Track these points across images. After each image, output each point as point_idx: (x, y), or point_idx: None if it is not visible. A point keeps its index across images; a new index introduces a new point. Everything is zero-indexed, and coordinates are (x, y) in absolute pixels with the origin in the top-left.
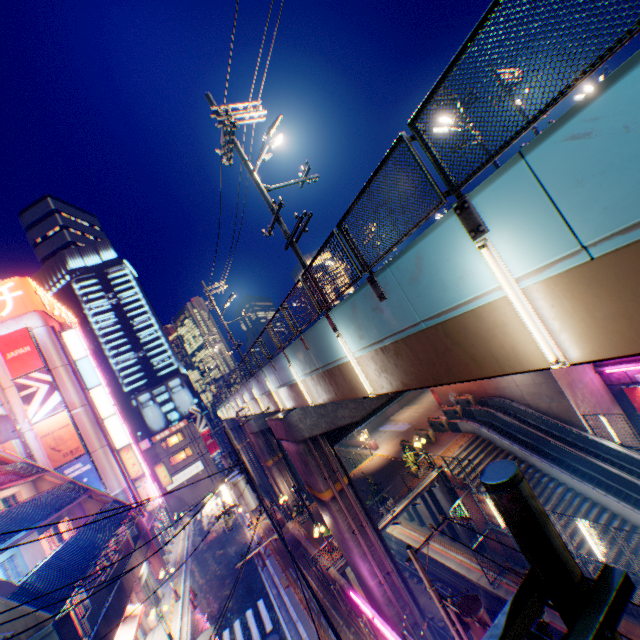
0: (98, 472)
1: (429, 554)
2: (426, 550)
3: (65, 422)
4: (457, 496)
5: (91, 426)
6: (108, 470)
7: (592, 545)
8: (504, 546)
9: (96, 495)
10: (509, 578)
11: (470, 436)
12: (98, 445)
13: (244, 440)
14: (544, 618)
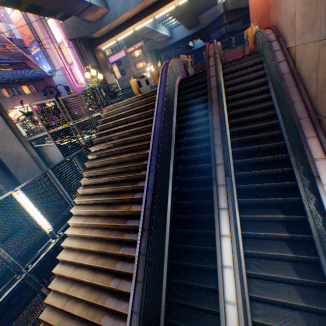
0: (47, 55)
1: None
2: None
3: (20, 17)
4: None
5: (36, 24)
6: (51, 55)
7: None
8: None
9: (28, 64)
10: None
11: None
12: (43, 38)
13: (154, 62)
14: None
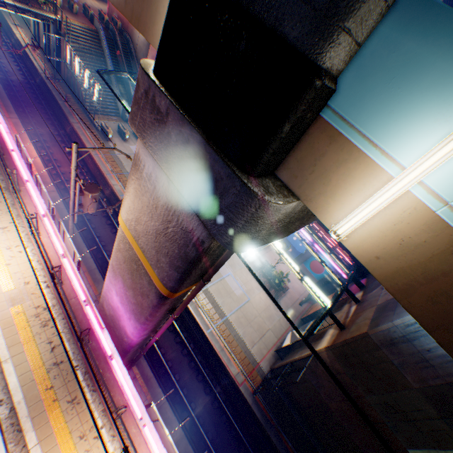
0: None
1: (29, 55)
2: (29, 53)
3: None
4: (61, 41)
5: None
6: None
7: (86, 82)
8: (67, 76)
9: None
10: (57, 83)
11: (94, 30)
12: None
13: None
14: (55, 94)
